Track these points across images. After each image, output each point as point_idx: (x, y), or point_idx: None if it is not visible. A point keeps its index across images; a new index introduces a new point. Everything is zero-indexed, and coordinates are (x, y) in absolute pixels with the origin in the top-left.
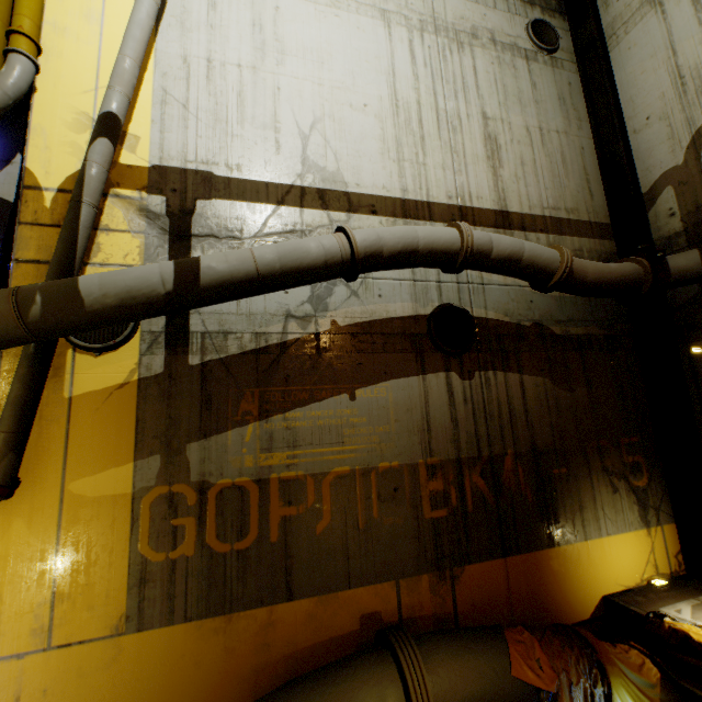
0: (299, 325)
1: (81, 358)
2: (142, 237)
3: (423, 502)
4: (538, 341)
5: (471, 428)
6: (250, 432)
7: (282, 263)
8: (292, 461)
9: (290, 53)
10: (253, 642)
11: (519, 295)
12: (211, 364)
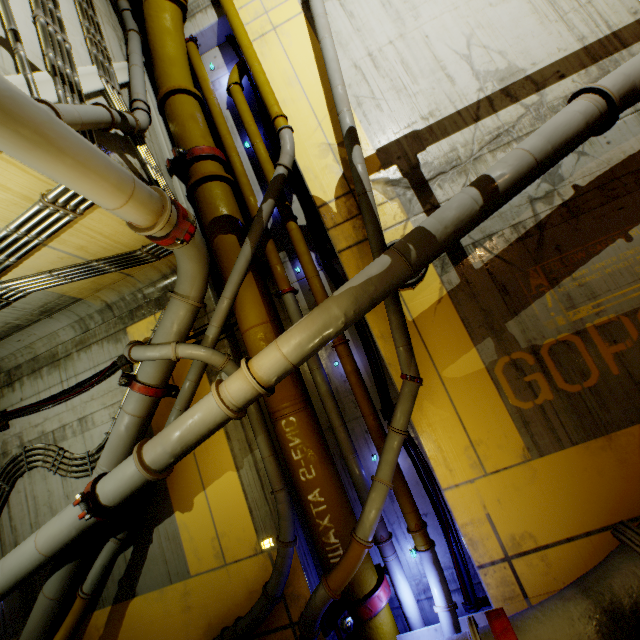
0: (545, 203)
1: (404, 294)
2: (396, 200)
3: None
4: None
5: None
6: (549, 300)
7: (551, 144)
8: (597, 309)
9: (419, 4)
10: (639, 452)
11: None
12: (490, 263)
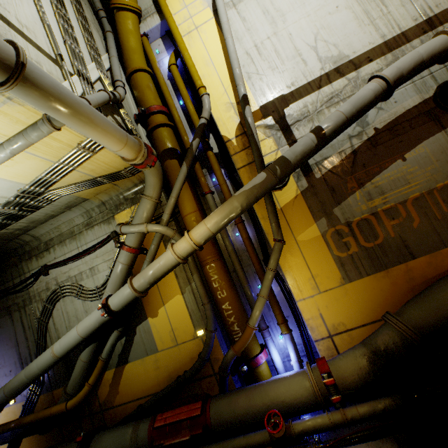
0: (357, 139)
1: (276, 193)
2: (271, 138)
3: None
4: None
5: None
6: (358, 195)
7: (355, 108)
8: (384, 200)
9: (286, 12)
10: (403, 278)
11: None
12: (325, 174)
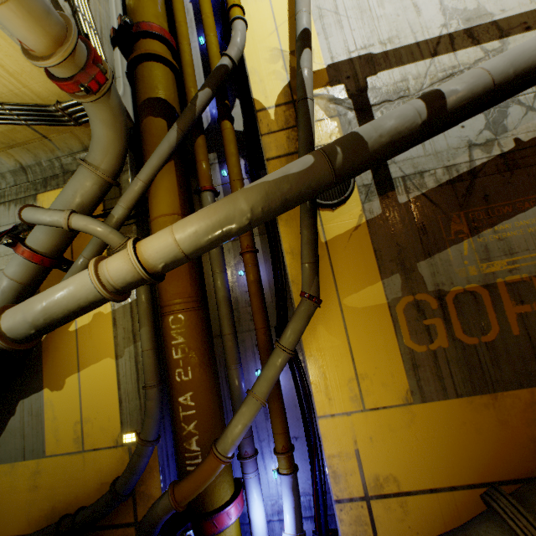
0: (483, 151)
1: (323, 214)
2: (336, 119)
3: None
4: None
5: None
6: (466, 247)
7: (514, 68)
8: (512, 266)
9: None
10: (522, 417)
11: None
12: (416, 200)
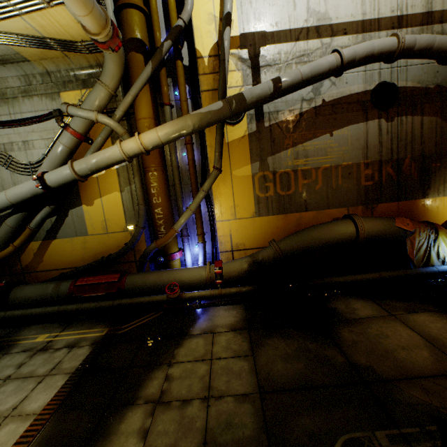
0: (307, 104)
1: (228, 127)
2: (241, 72)
3: (361, 179)
4: (436, 96)
5: (388, 146)
6: (289, 152)
7: (311, 73)
8: (306, 163)
9: None
10: (294, 223)
11: (429, 69)
12: (272, 126)
